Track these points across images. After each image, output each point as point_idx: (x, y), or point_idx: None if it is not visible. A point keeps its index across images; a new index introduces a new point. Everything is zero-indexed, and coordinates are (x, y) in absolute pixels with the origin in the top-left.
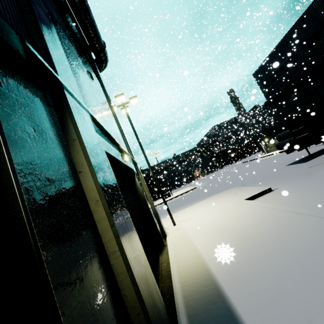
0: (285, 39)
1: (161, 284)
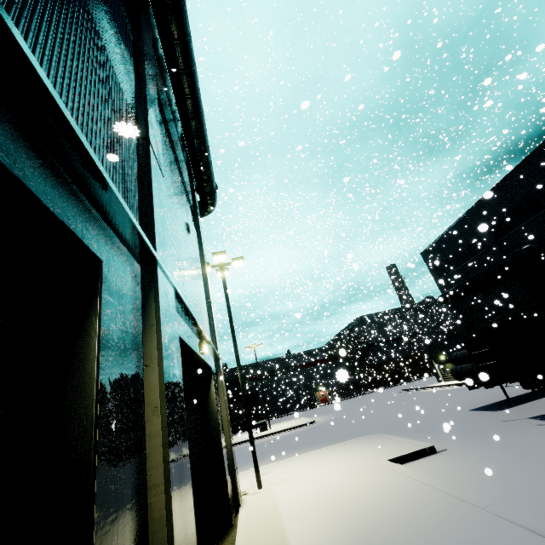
0: (465, 217)
1: None
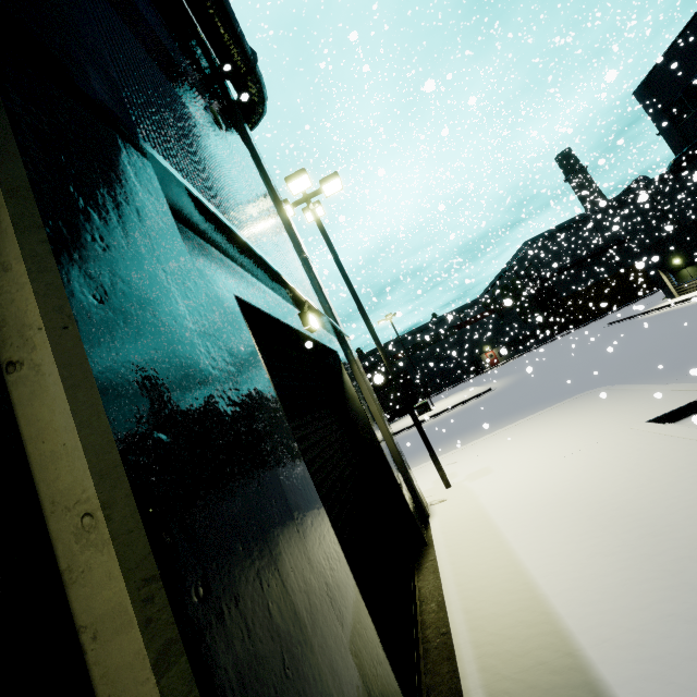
0: None
1: (425, 678)
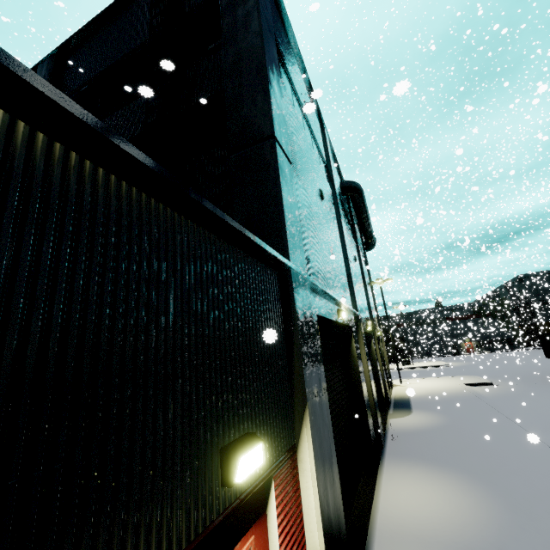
0: None
1: None
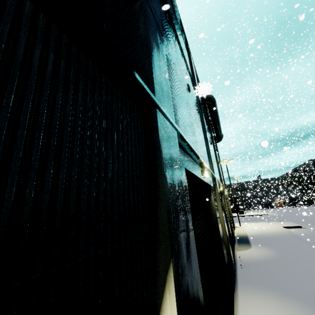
0: None
1: None
